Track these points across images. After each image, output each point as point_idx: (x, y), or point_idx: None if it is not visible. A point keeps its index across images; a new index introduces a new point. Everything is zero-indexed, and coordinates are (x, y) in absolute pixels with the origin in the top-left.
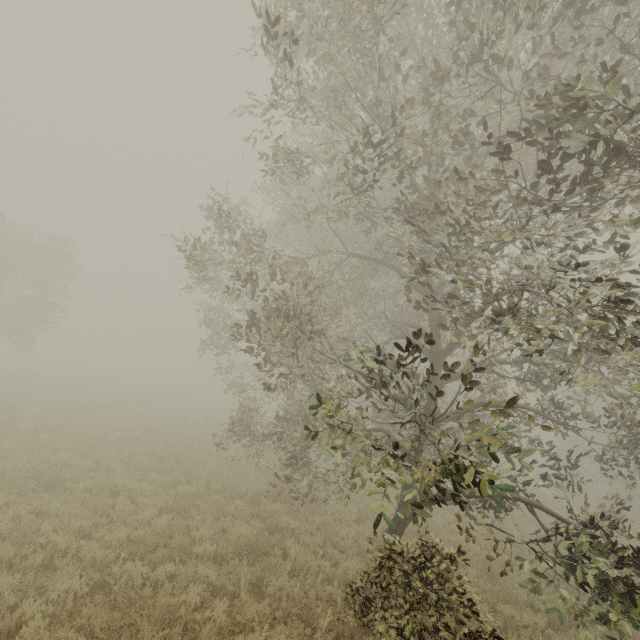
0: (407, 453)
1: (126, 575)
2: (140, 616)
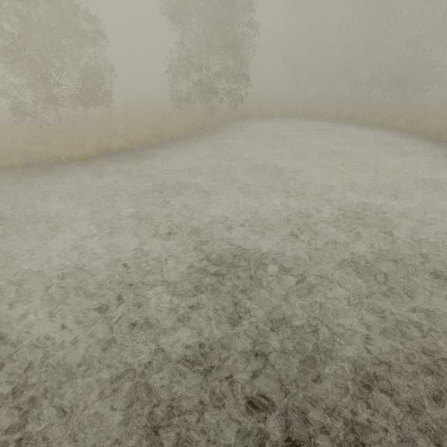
0: None
1: None
2: None
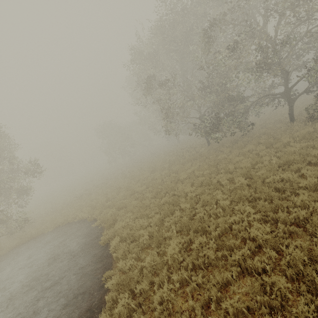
0: (283, 93)
1: (287, 141)
2: (303, 139)
